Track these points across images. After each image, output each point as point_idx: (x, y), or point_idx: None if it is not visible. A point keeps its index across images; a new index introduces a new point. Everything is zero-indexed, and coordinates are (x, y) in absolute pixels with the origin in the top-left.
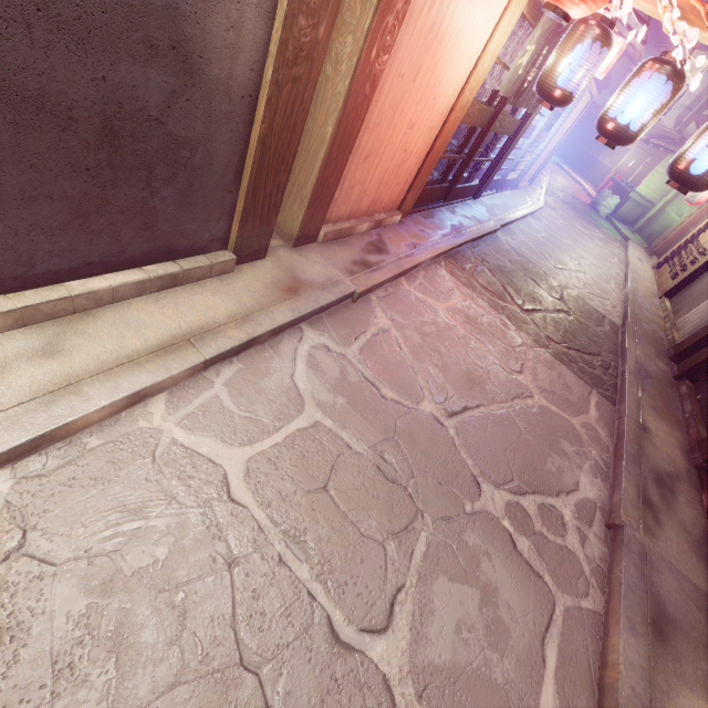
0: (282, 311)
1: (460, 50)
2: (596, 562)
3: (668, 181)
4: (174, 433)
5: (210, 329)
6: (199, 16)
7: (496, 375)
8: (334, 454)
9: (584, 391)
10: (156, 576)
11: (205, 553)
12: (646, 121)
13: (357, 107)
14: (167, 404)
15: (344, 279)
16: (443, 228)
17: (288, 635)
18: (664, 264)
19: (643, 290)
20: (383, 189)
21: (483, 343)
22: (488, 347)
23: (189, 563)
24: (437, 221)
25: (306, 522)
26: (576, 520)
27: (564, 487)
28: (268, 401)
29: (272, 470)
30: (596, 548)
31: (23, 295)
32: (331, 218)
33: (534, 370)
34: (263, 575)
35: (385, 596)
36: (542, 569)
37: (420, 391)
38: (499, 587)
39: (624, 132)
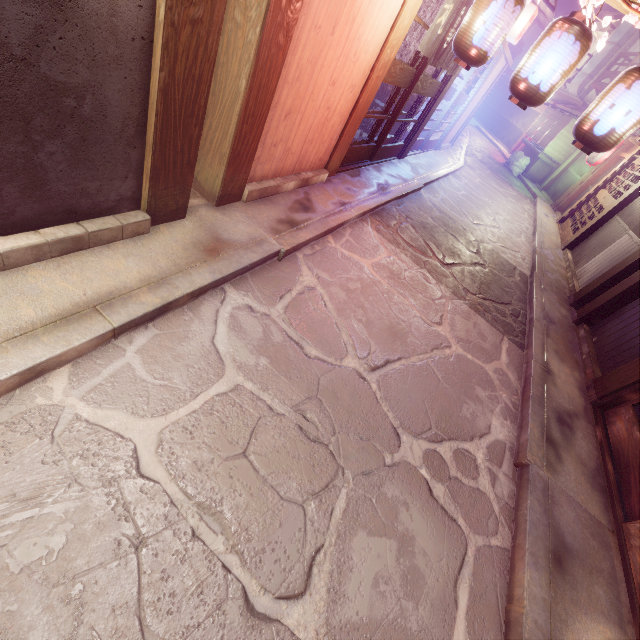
0: (202, 273)
1: (379, 4)
2: (505, 500)
3: (574, 142)
4: (77, 408)
5: (120, 294)
6: None
7: (417, 328)
8: (255, 417)
9: (497, 338)
10: (49, 570)
11: (108, 537)
12: (555, 81)
13: (272, 59)
14: (71, 377)
15: (269, 238)
16: (369, 186)
17: (199, 614)
18: (566, 219)
19: (548, 243)
20: (308, 147)
21: (406, 297)
22: (410, 301)
23: (90, 550)
24: (364, 180)
25: (223, 491)
26: (488, 462)
27: (478, 431)
28: (185, 366)
29: (188, 440)
30: (505, 486)
31: None
32: (255, 176)
33: (452, 320)
34: (174, 553)
35: (303, 559)
36: (456, 512)
37: (344, 347)
38: (416, 536)
39: (535, 92)
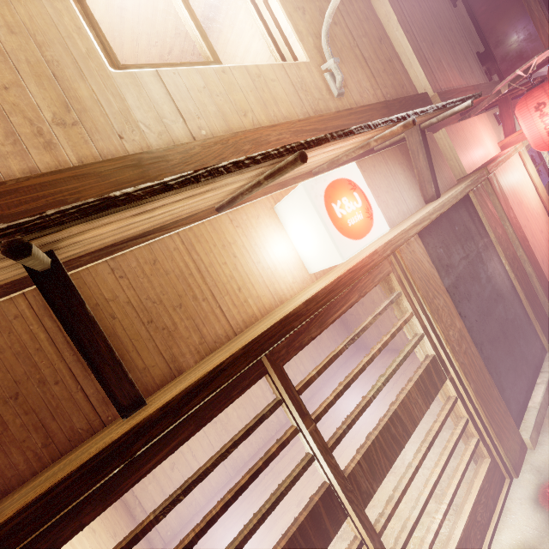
0: None
1: (527, 193)
2: None
3: None
4: None
5: None
6: (494, 281)
7: None
8: None
9: None
10: None
11: None
12: None
13: (529, 252)
14: None
15: None
16: None
17: None
18: None
19: None
20: None
21: None
22: None
23: None
24: None
25: None
26: None
27: None
28: None
29: None
30: None
31: (526, 419)
32: None
33: None
34: None
35: None
36: None
37: None
38: None
39: None
